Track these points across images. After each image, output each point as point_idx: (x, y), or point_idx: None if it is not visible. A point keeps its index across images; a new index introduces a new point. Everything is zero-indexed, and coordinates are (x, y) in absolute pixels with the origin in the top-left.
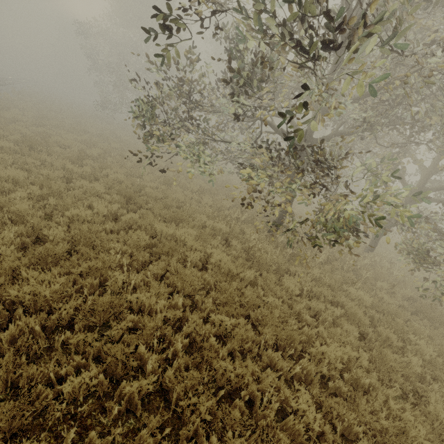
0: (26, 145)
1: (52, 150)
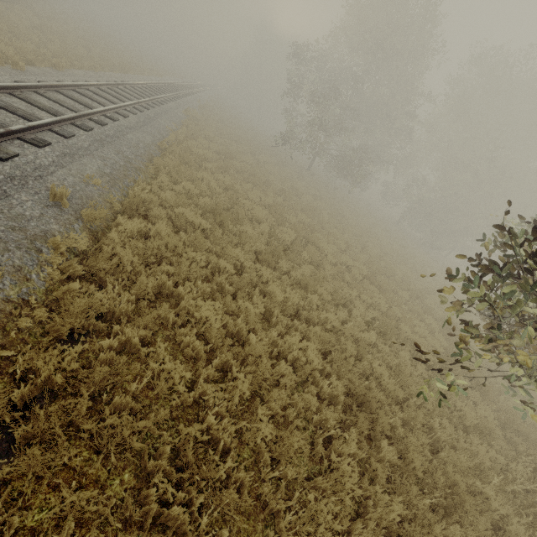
0: (218, 221)
1: (244, 233)
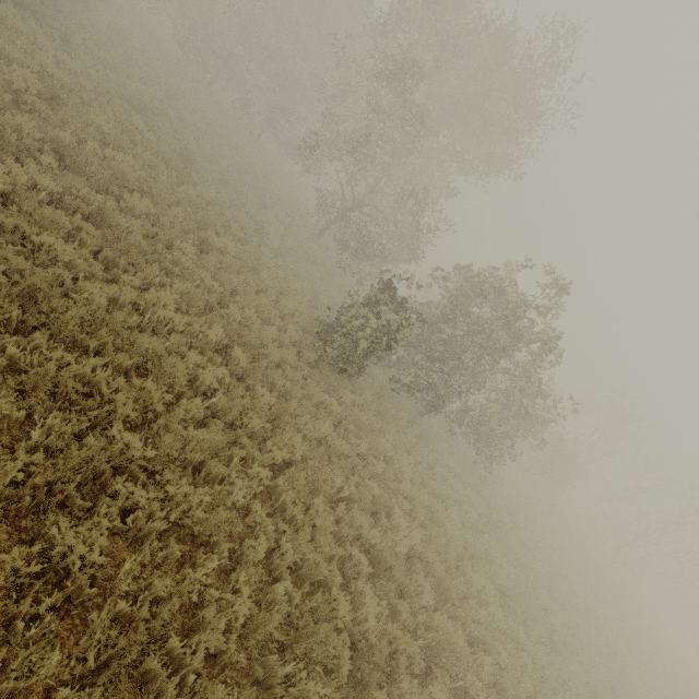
0: None
1: None
